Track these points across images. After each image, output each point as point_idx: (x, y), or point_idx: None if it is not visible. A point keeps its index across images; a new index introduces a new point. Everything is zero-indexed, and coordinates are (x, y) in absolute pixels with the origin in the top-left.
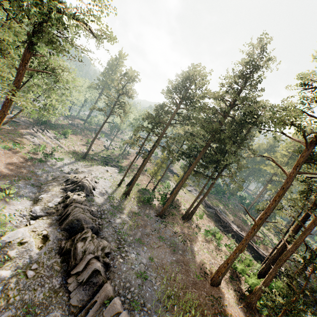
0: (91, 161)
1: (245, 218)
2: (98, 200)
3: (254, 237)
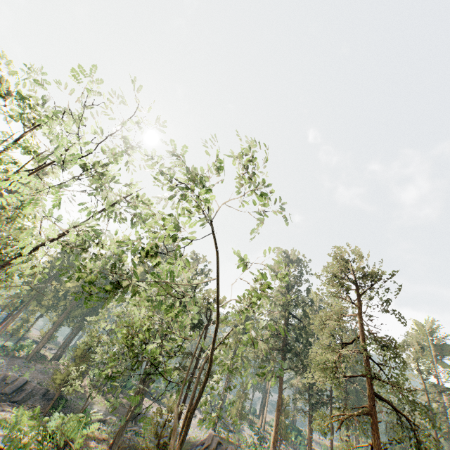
0: None
1: None
2: None
3: None
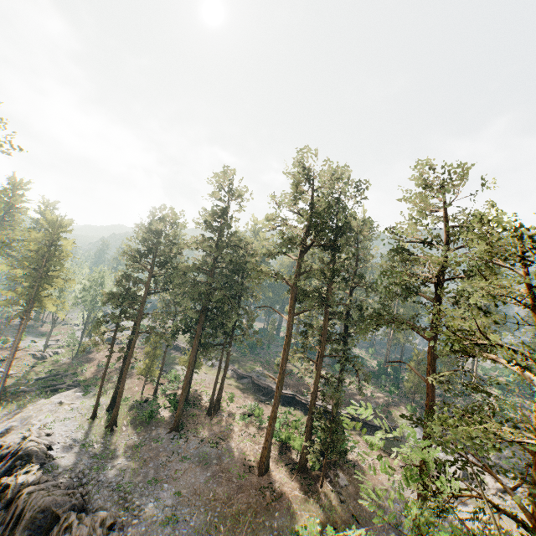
0: (18, 399)
1: (293, 367)
2: (65, 462)
3: (302, 388)
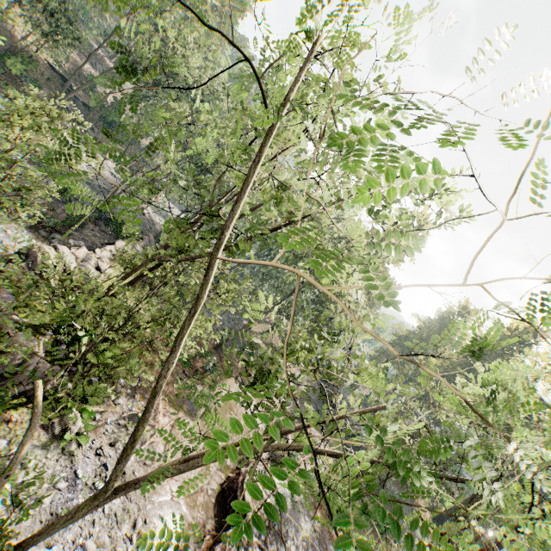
0: None
1: None
2: None
3: None
